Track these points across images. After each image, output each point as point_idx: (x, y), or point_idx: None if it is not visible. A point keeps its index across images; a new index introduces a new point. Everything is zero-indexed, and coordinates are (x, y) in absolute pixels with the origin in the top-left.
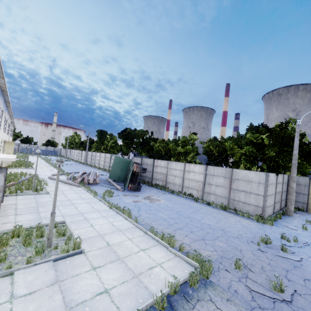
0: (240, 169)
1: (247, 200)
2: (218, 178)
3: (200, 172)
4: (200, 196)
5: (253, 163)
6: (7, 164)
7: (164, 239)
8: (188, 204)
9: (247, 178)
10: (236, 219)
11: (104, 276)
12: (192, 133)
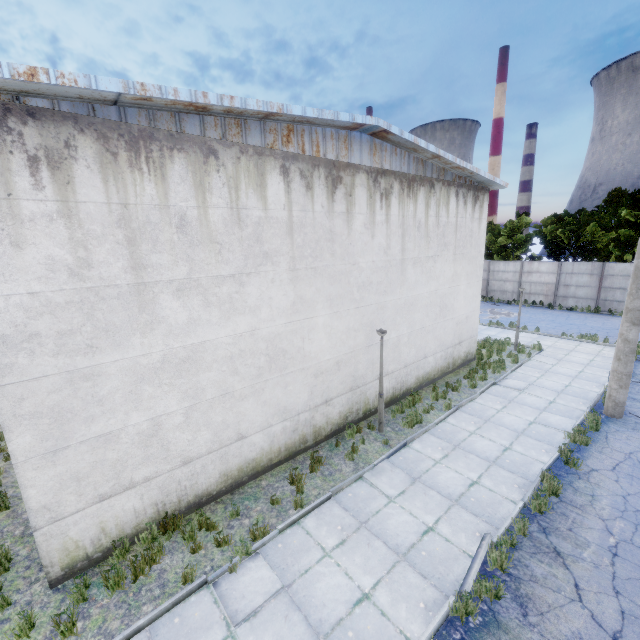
0: (617, 263)
1: (624, 299)
2: (581, 276)
3: (551, 272)
4: (551, 302)
5: (628, 250)
6: None
7: (583, 338)
8: (547, 313)
9: (627, 273)
10: (618, 320)
11: (579, 356)
12: (522, 214)
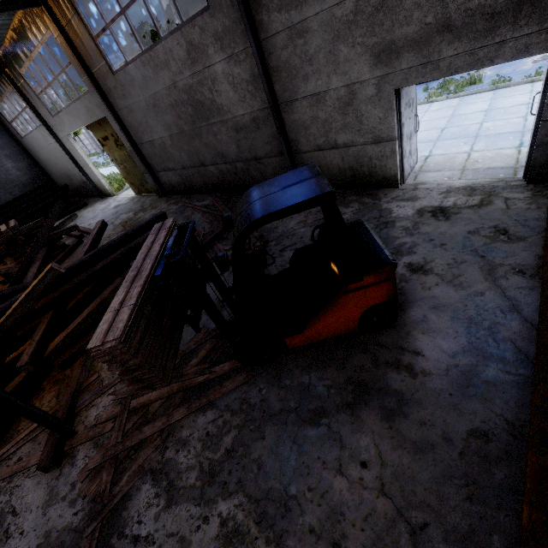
0: None
1: None
2: None
3: None
4: None
5: None
6: (110, 186)
7: None
8: None
9: None
10: None
11: None
12: None
